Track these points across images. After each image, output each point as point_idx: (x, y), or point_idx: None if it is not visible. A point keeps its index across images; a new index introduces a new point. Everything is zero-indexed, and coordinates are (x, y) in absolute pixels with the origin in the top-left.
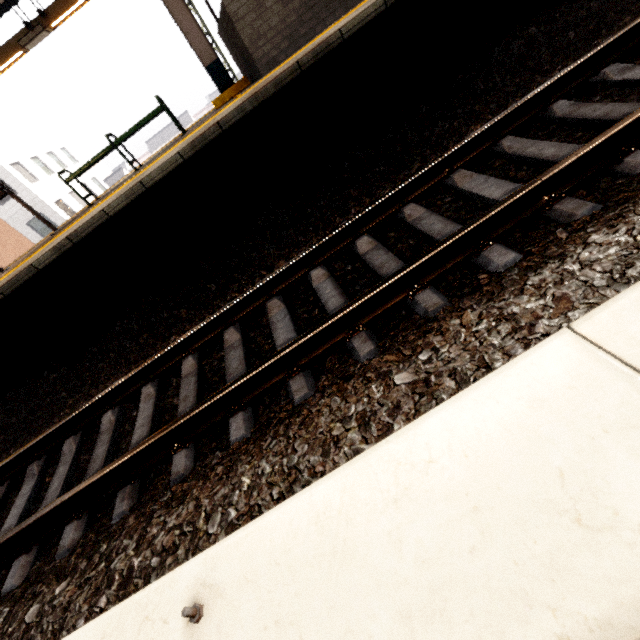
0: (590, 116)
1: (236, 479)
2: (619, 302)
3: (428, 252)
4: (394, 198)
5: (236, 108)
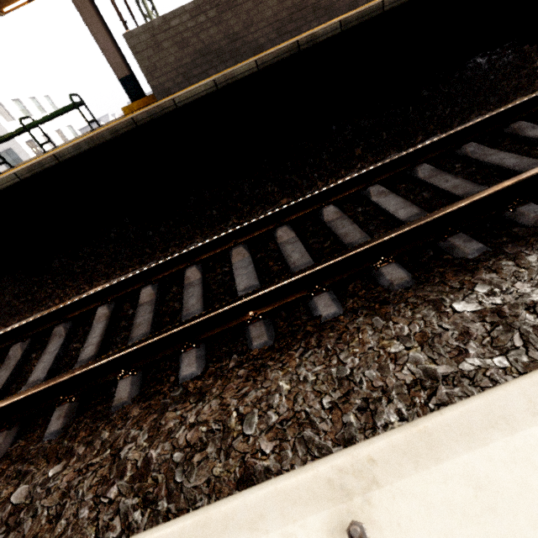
0: (337, 231)
1: None
2: None
3: (140, 342)
4: (185, 256)
5: (72, 146)
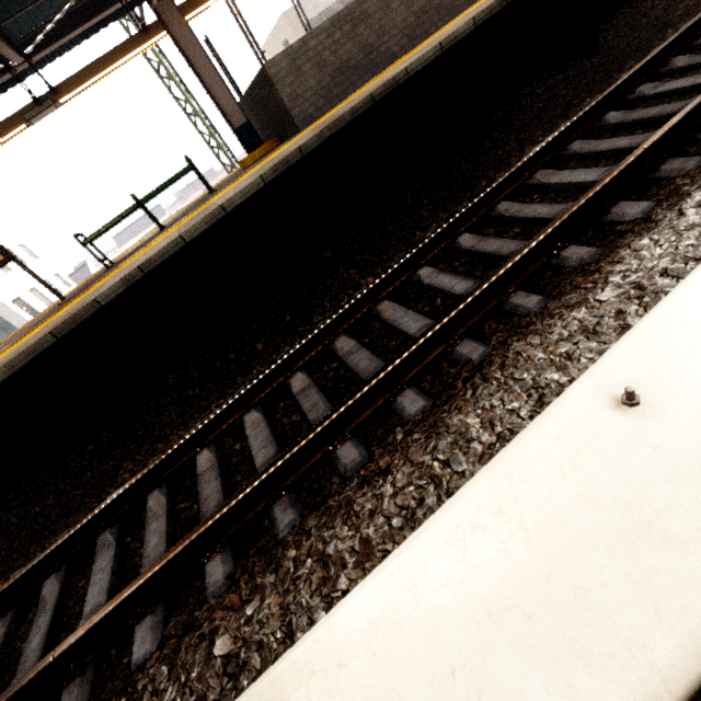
0: (646, 116)
1: (454, 428)
2: None
3: (562, 215)
4: (484, 200)
5: (316, 134)
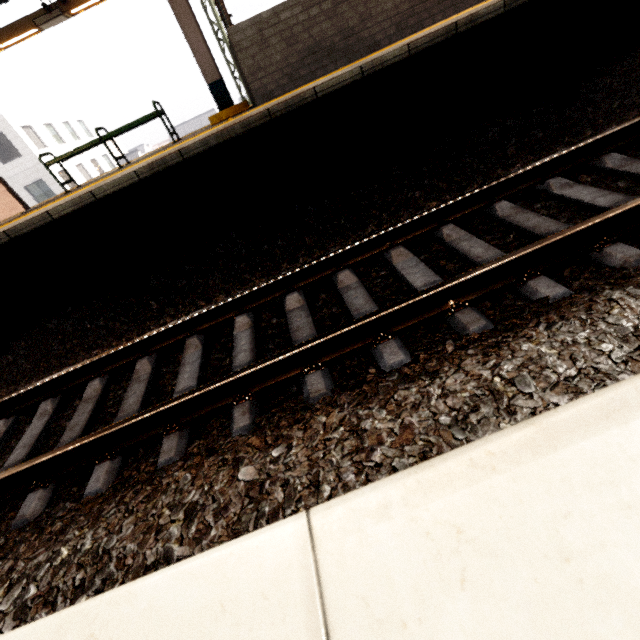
0: (522, 224)
1: (59, 546)
2: (358, 498)
3: (328, 333)
4: (333, 260)
5: (200, 140)
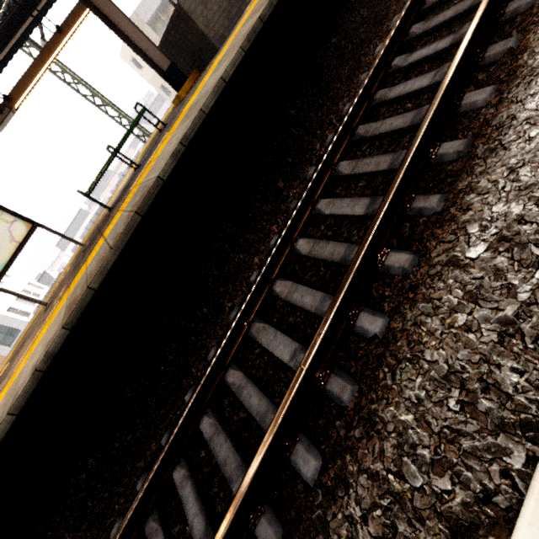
0: None
1: None
2: None
3: None
4: (413, 1)
5: (267, 4)
